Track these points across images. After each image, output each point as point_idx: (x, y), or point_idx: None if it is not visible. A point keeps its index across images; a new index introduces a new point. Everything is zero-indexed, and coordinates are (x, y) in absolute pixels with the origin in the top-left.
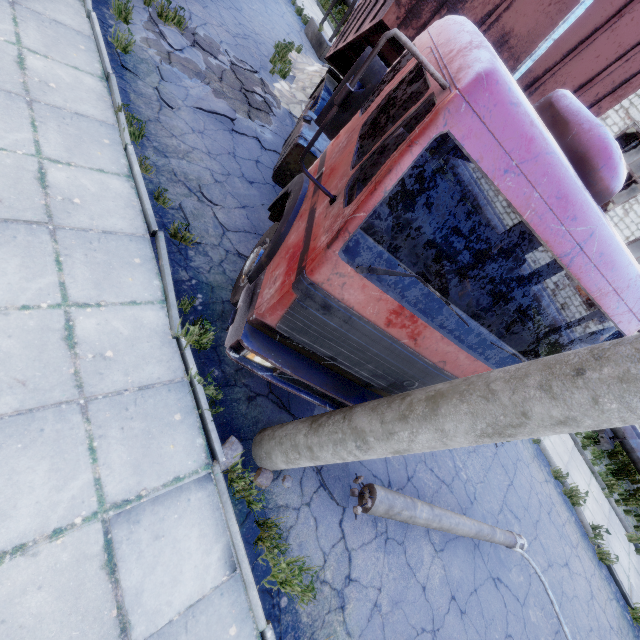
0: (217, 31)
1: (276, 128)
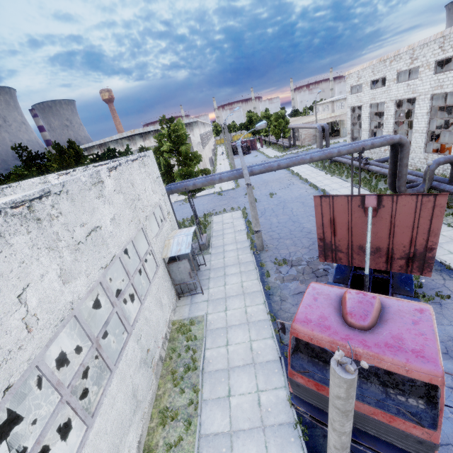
0: (300, 252)
1: (331, 280)
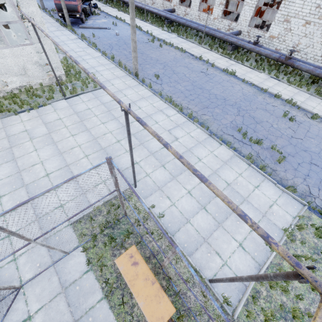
0: None
1: None
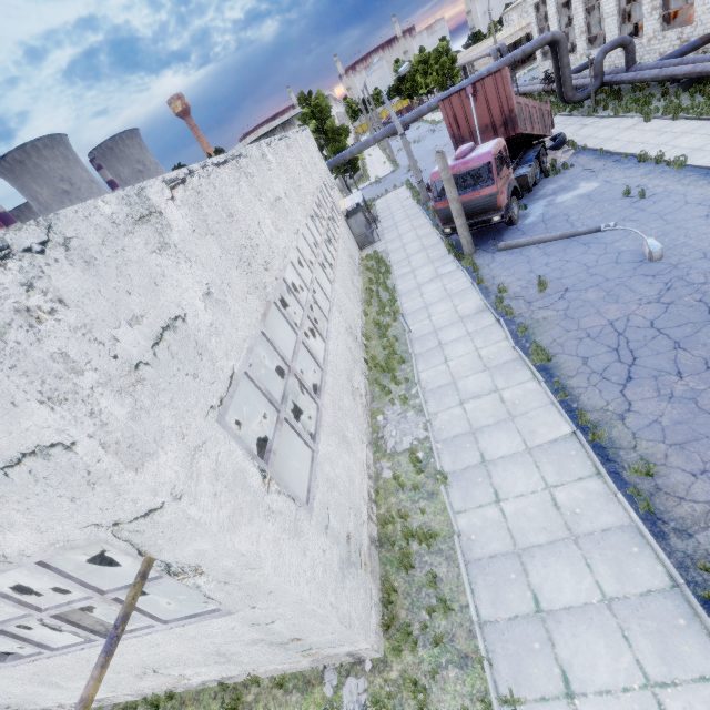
0: None
1: None
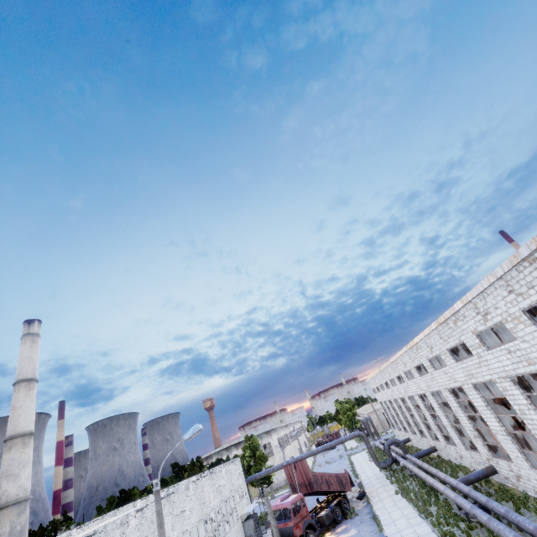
0: None
1: None
